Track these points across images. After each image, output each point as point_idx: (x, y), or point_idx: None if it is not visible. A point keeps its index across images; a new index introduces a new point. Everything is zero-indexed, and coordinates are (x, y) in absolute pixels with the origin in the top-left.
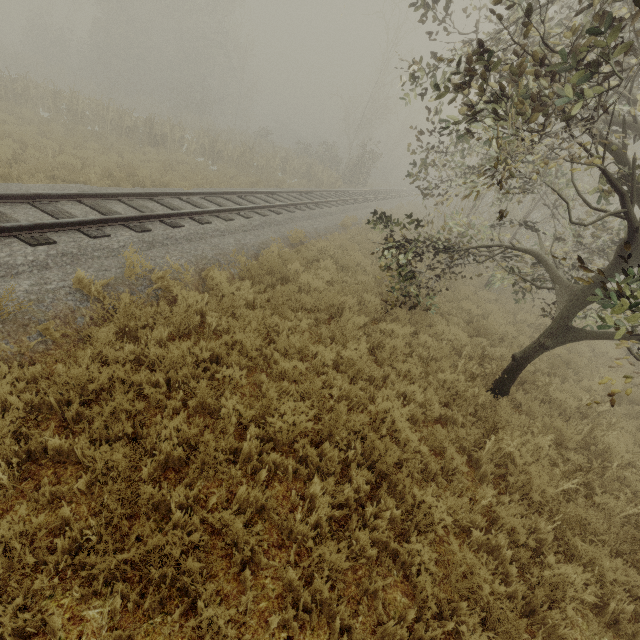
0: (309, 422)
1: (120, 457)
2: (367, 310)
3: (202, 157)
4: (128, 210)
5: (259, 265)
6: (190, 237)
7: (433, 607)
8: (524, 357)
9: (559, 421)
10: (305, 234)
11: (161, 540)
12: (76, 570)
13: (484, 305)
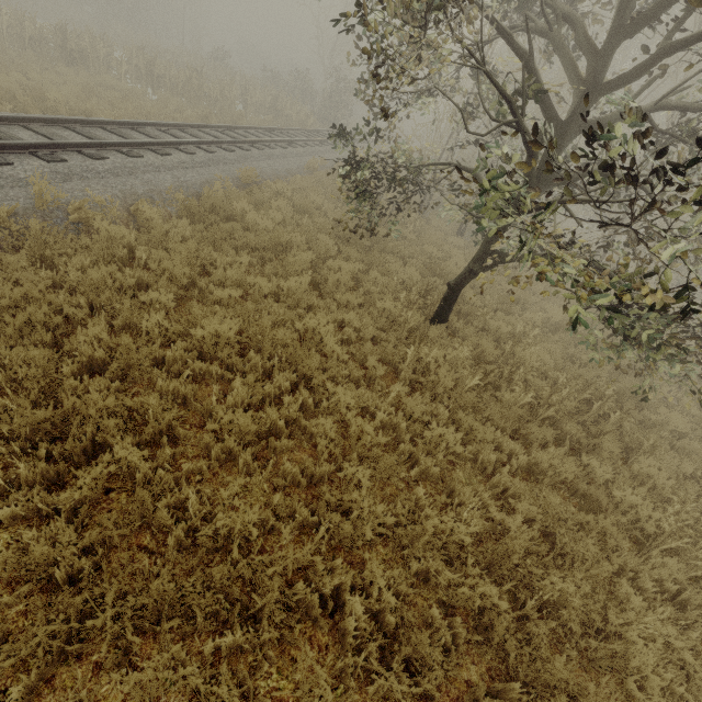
0: (231, 332)
1: (37, 354)
2: (319, 250)
3: (139, 84)
4: (36, 138)
5: (202, 205)
6: (116, 171)
7: (326, 455)
8: (457, 284)
9: (483, 339)
10: (257, 173)
11: (76, 404)
12: (5, 439)
13: (448, 249)
